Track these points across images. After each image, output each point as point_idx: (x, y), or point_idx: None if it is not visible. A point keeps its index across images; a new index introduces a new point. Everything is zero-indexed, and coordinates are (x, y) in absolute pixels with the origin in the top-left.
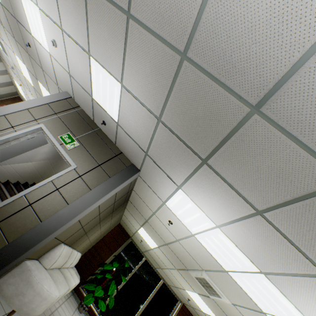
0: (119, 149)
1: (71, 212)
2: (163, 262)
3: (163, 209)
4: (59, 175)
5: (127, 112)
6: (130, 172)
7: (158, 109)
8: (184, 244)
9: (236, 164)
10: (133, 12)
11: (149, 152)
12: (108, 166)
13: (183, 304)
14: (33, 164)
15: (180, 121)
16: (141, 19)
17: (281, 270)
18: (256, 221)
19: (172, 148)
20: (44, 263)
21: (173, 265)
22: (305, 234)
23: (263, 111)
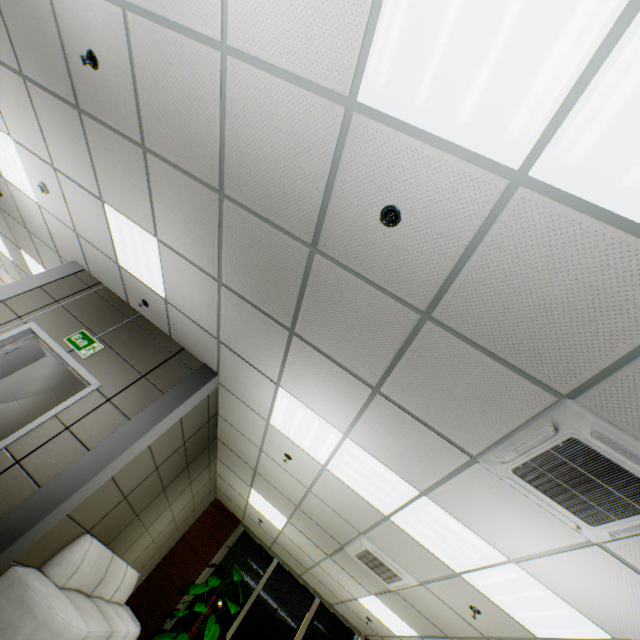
0: (179, 344)
1: (95, 461)
2: (306, 554)
3: (270, 435)
4: (68, 403)
5: (175, 279)
6: (201, 379)
7: (213, 267)
8: (321, 493)
9: (325, 325)
10: (149, 145)
11: (222, 337)
12: (160, 375)
13: (366, 639)
14: (21, 405)
15: (246, 279)
16: (161, 153)
17: (436, 475)
18: (379, 406)
19: (248, 323)
20: (53, 574)
21: (322, 551)
22: (428, 403)
23: (322, 249)
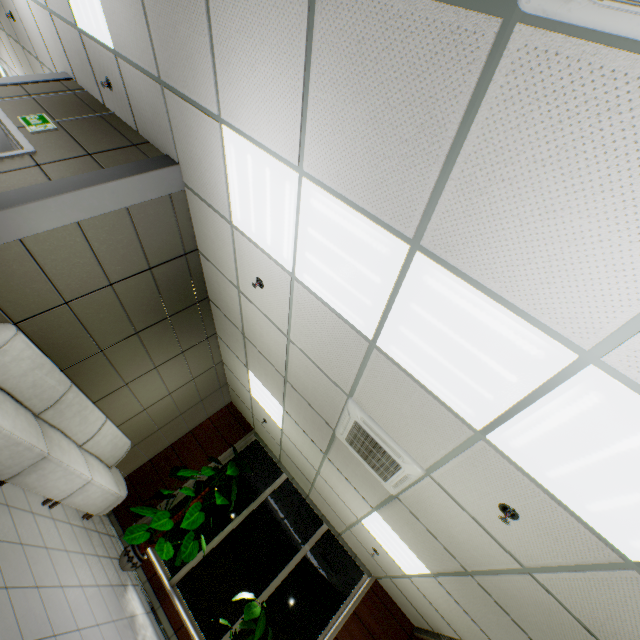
0: (145, 139)
1: None
2: (307, 460)
3: (239, 252)
4: None
5: None
6: (155, 165)
7: None
8: (299, 337)
9: None
10: None
11: (161, 70)
12: (108, 157)
13: (375, 582)
14: None
15: None
16: None
17: (433, 165)
18: (326, 19)
19: None
20: None
21: (318, 449)
22: None
23: None
